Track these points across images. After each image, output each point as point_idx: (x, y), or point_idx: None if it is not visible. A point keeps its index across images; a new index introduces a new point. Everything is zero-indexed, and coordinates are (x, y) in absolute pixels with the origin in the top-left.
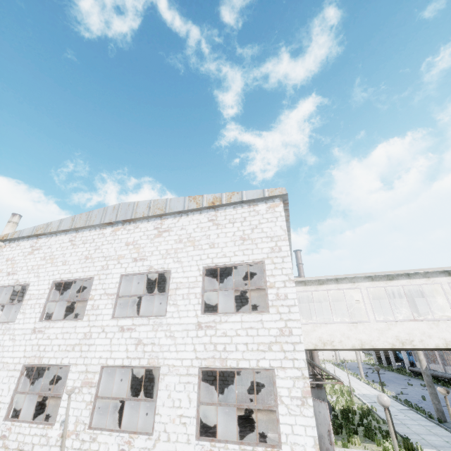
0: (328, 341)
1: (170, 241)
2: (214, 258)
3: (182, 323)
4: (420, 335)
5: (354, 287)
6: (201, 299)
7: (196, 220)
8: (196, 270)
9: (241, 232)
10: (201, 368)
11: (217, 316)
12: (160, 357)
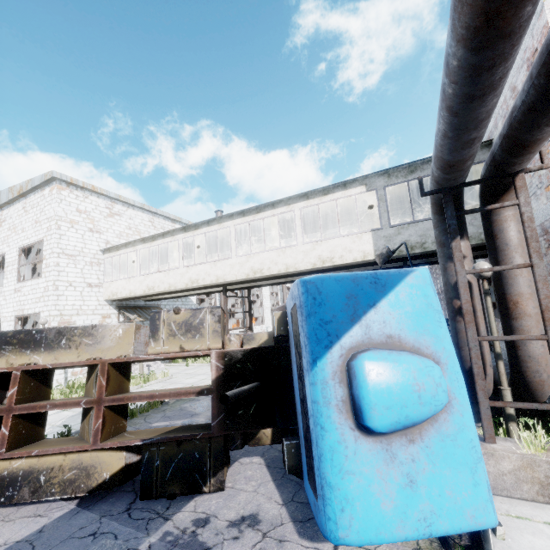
0: (115, 293)
1: (5, 230)
2: (23, 241)
3: (9, 290)
4: (159, 283)
5: (134, 250)
6: (17, 273)
7: (17, 209)
8: (15, 251)
9: (36, 217)
10: (16, 316)
11: (22, 283)
12: (1, 312)
